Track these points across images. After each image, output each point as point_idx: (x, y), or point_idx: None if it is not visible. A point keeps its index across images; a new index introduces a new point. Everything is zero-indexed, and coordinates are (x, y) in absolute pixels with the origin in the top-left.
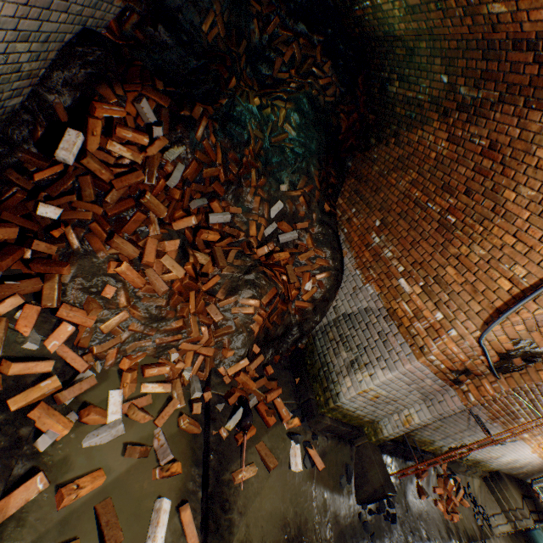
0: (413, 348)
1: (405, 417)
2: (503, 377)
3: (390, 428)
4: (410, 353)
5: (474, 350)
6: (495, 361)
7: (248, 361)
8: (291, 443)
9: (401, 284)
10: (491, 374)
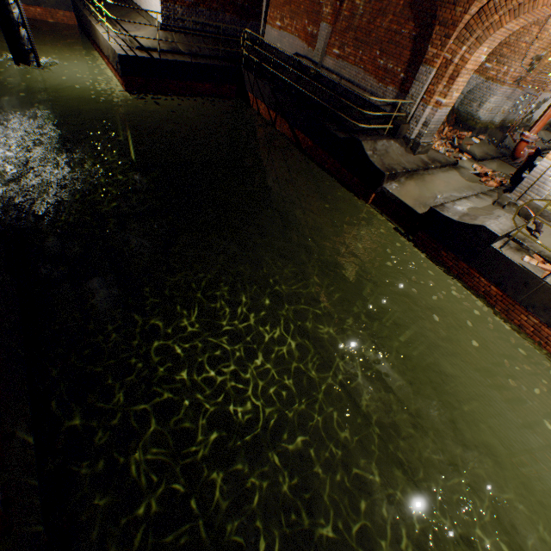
0: (500, 84)
1: (502, 111)
2: (532, 72)
3: (498, 119)
4: (499, 86)
5: (520, 71)
6: (527, 69)
7: (446, 128)
8: (471, 139)
9: (486, 66)
10: (528, 74)
